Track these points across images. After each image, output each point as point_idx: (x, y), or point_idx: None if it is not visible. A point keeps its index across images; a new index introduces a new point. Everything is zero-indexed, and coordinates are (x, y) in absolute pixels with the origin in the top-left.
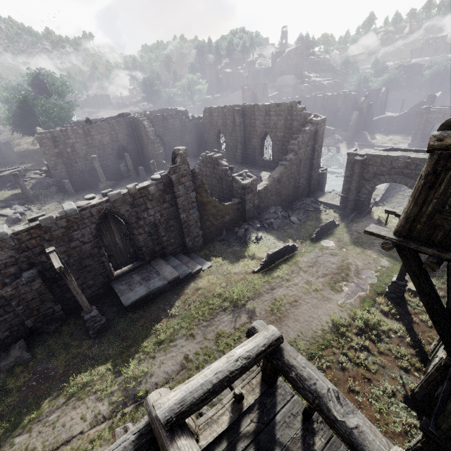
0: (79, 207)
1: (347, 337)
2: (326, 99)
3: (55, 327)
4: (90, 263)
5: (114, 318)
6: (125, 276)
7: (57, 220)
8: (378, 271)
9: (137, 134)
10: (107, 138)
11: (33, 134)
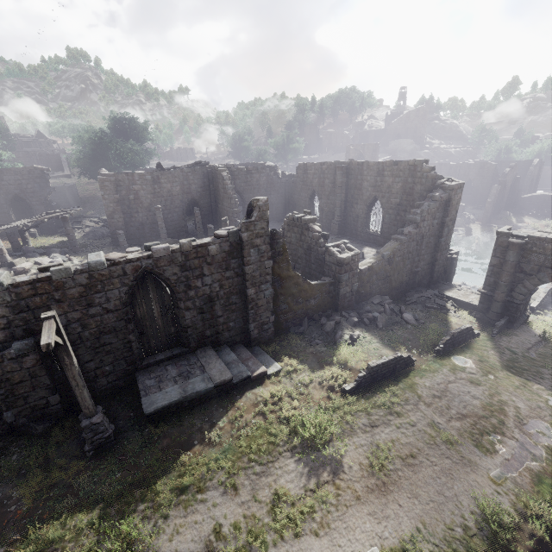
0: (110, 260)
1: None
2: (454, 168)
3: (44, 428)
4: (112, 341)
5: (127, 430)
6: (158, 366)
7: (75, 275)
8: None
9: (214, 187)
10: (178, 188)
11: None
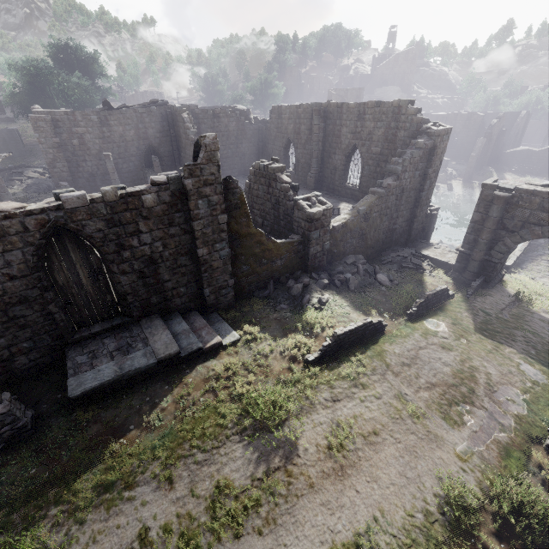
0: (1, 212)
1: (476, 540)
2: (441, 119)
3: None
4: (25, 313)
5: (50, 415)
6: (93, 339)
7: None
8: (529, 392)
9: (175, 132)
10: (132, 132)
11: None
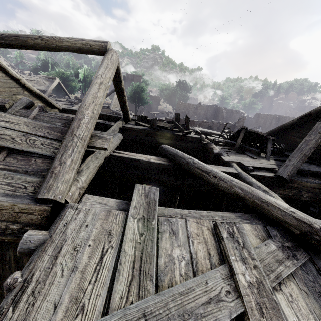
0: (204, 121)
1: None
2: None
3: None
4: None
5: None
6: None
7: (197, 122)
8: None
9: (216, 115)
10: (203, 112)
11: (170, 104)
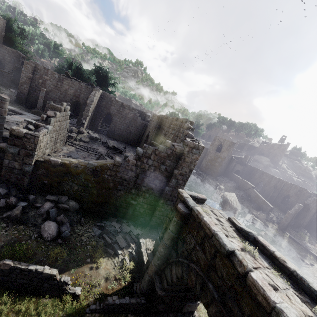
0: None
1: None
2: (281, 182)
3: None
4: None
5: None
6: None
7: None
8: None
9: None
10: (72, 91)
11: None
